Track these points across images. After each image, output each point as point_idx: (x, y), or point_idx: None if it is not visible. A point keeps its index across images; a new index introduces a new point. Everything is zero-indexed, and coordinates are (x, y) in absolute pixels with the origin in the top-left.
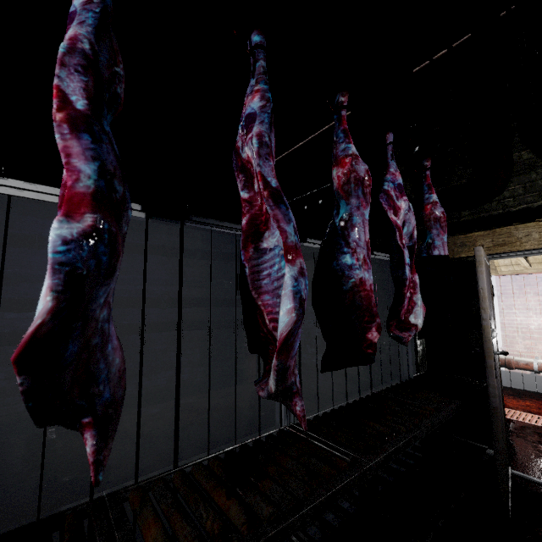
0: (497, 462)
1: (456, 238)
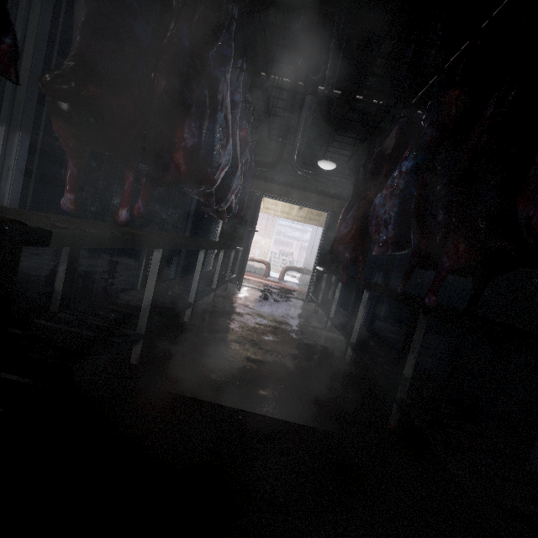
0: (244, 267)
1: (253, 181)
